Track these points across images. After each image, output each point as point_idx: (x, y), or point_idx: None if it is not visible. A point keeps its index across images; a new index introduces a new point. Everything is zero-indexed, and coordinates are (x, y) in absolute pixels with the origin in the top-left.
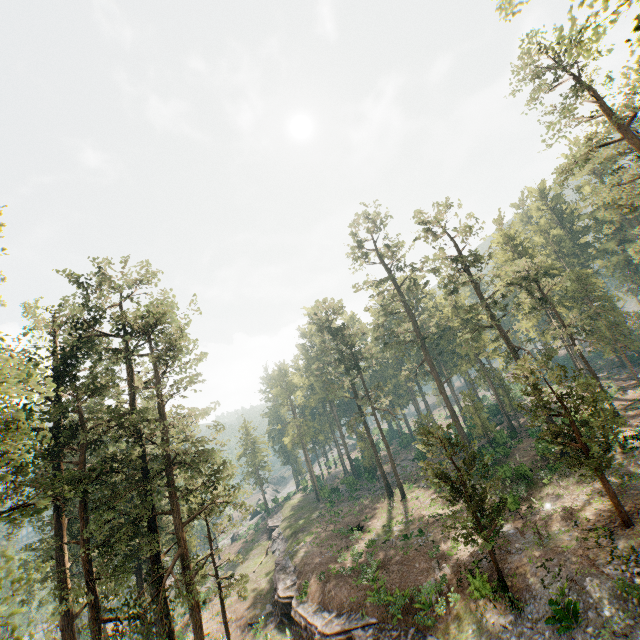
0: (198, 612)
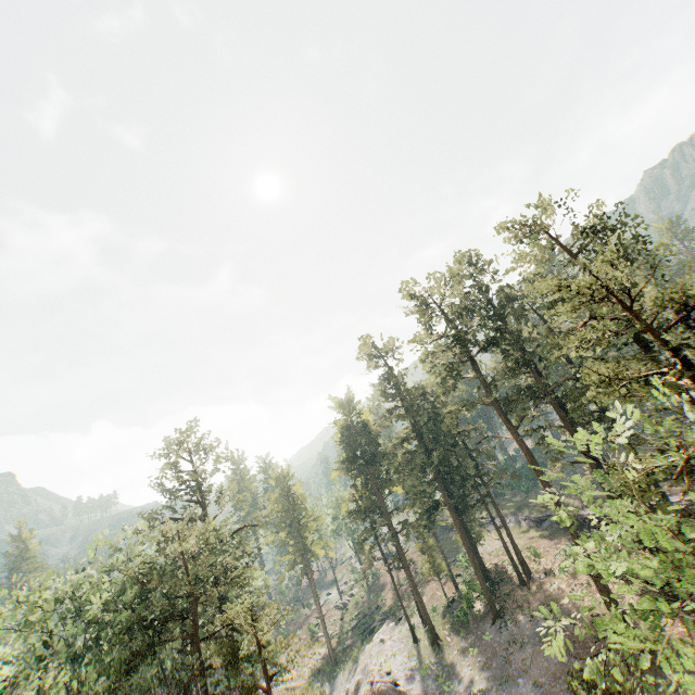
0: None
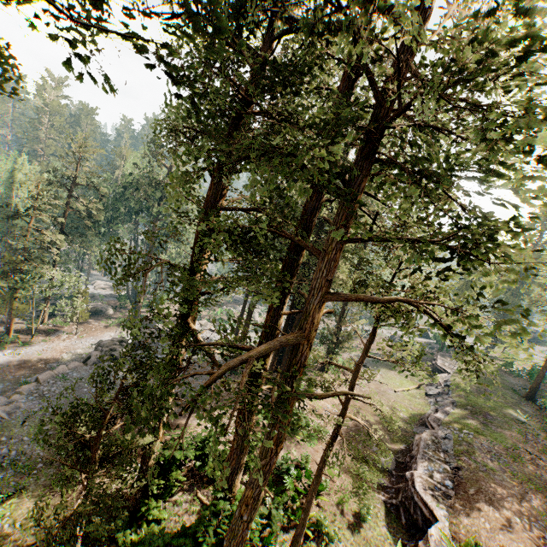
0: (271, 453)
